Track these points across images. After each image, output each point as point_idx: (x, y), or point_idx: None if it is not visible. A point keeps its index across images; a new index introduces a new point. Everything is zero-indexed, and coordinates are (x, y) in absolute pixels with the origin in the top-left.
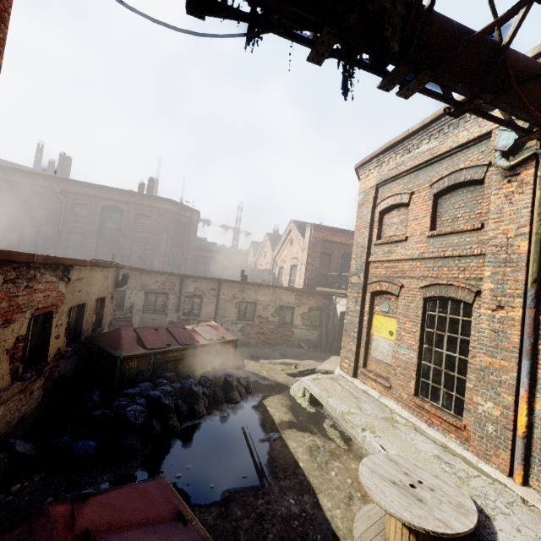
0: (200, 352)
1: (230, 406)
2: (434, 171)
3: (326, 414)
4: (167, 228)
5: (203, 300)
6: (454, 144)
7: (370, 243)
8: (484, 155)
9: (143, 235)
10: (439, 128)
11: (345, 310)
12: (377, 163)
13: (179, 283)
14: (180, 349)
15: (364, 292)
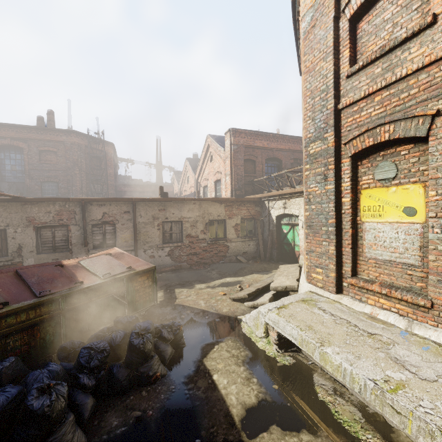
0: (86, 301)
1: (144, 391)
2: None
3: (311, 363)
4: (79, 163)
5: (116, 227)
6: None
7: (337, 80)
8: None
9: (52, 173)
10: None
11: (281, 213)
12: None
13: (80, 210)
14: (33, 306)
15: (338, 161)
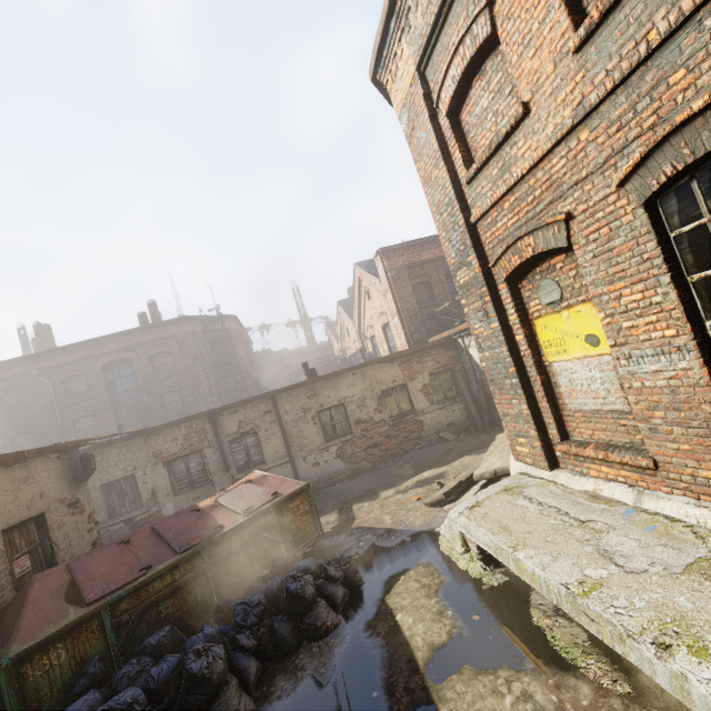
0: (232, 547)
1: (315, 647)
2: None
3: None
4: (199, 357)
5: (259, 436)
6: None
7: (459, 188)
8: None
9: (171, 380)
10: None
11: None
12: (399, 28)
13: (211, 426)
14: (176, 565)
15: (493, 289)
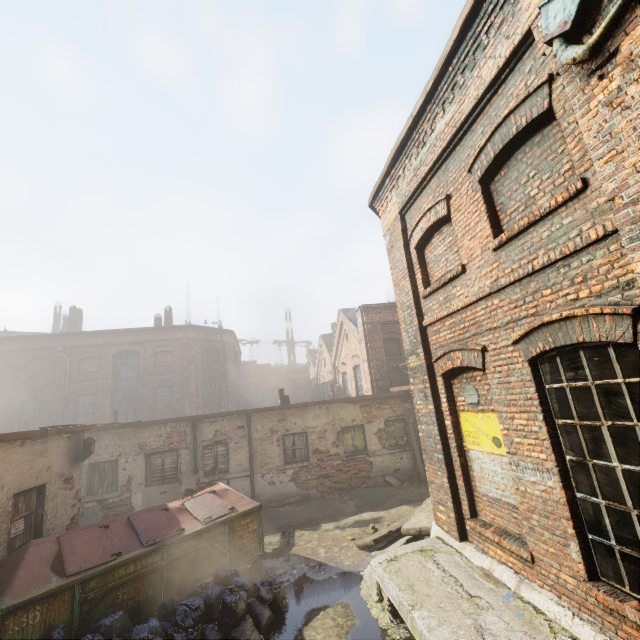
0: (187, 550)
1: None
2: (467, 147)
3: None
4: (195, 360)
5: (229, 447)
6: (479, 89)
7: (418, 298)
8: (535, 74)
9: (166, 376)
10: (451, 84)
11: None
12: (391, 184)
13: (191, 430)
14: (140, 556)
15: (433, 378)
